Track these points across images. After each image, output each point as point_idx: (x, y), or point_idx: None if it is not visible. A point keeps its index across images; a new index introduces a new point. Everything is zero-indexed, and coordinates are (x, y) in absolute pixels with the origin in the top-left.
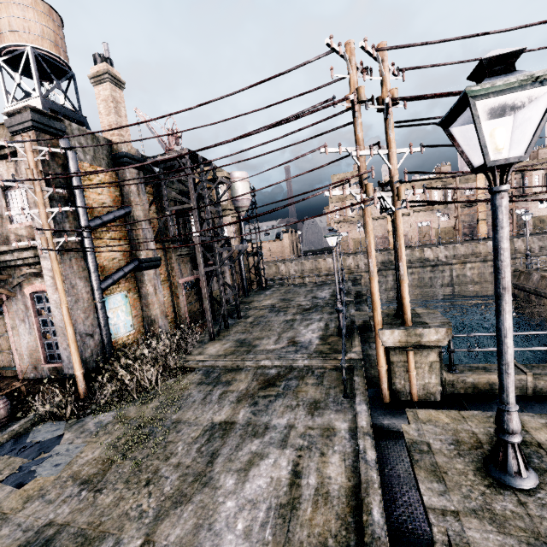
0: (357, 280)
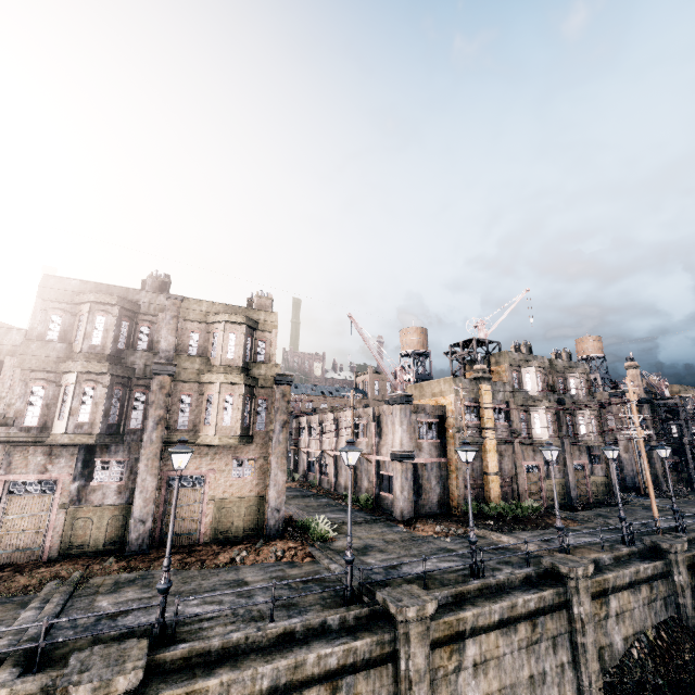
0: None
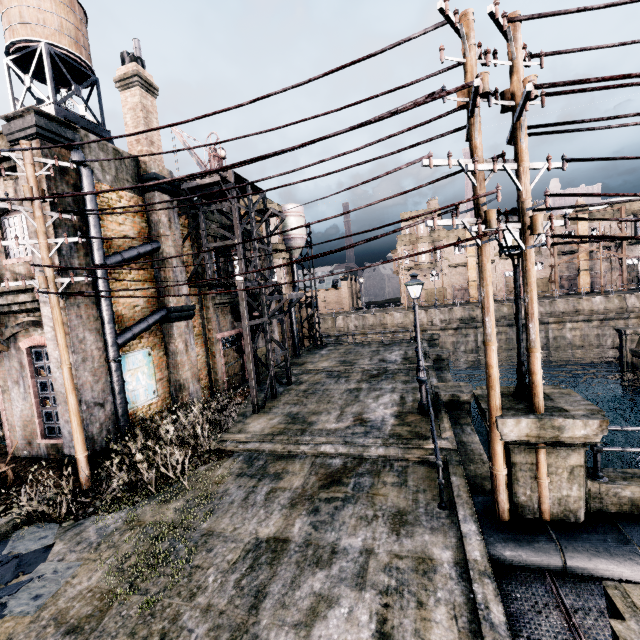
0: (434, 340)
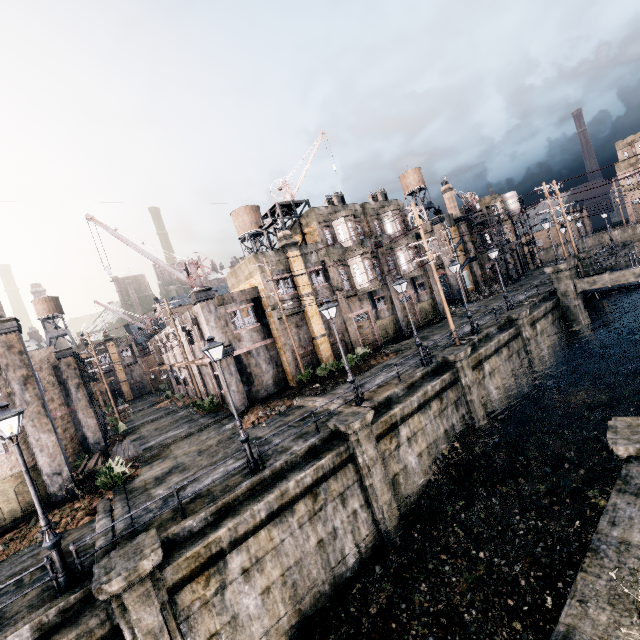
0: (627, 245)
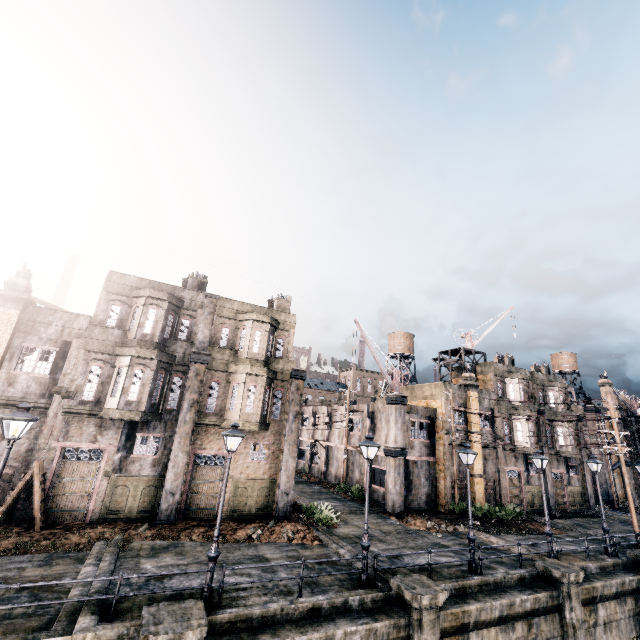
0: None
